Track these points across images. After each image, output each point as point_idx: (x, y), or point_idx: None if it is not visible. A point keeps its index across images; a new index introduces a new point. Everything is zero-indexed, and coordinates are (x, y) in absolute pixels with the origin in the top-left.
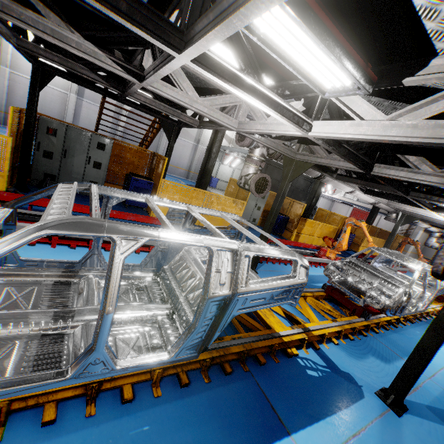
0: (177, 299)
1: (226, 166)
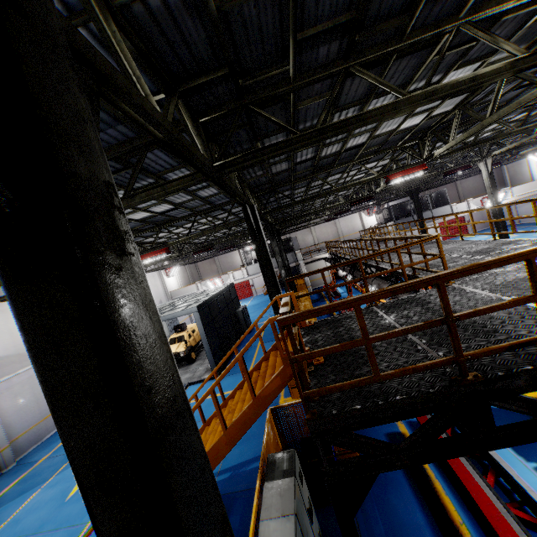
0: None
1: None
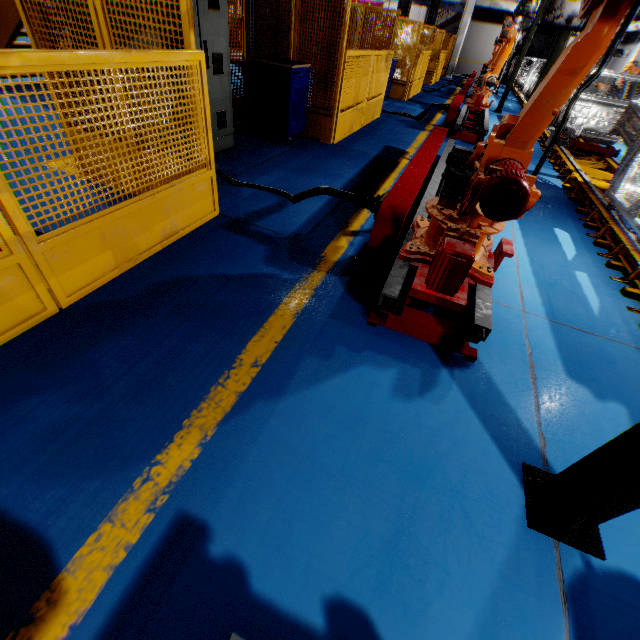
0: None
1: None
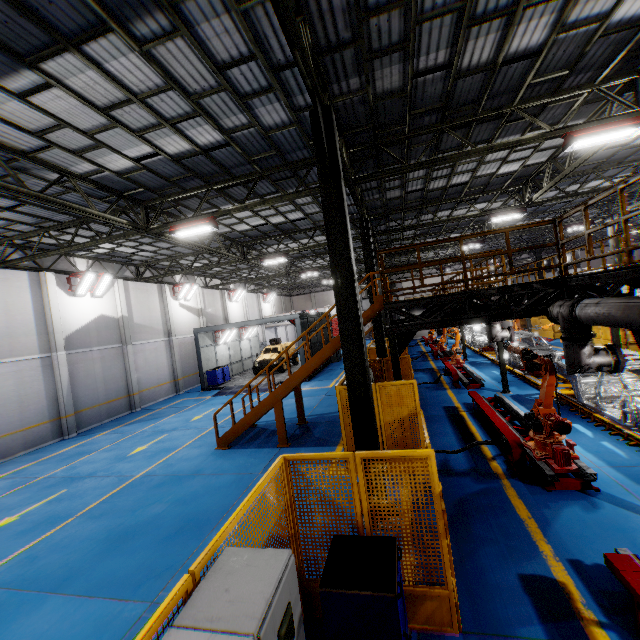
0: (613, 396)
1: (221, 345)
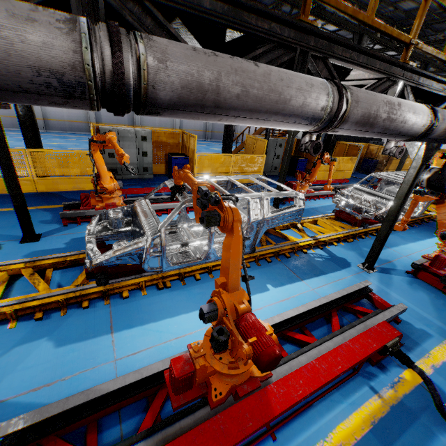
0: None
1: None
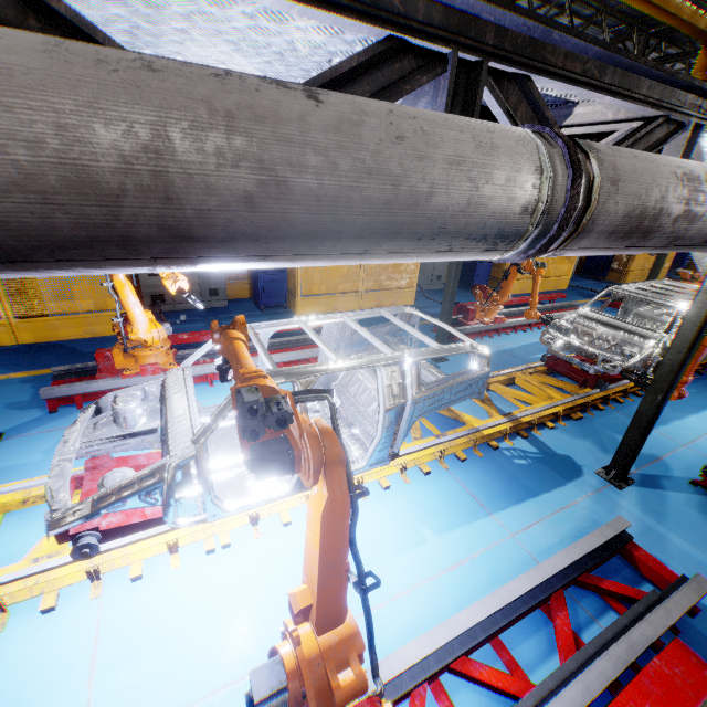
0: None
1: None
